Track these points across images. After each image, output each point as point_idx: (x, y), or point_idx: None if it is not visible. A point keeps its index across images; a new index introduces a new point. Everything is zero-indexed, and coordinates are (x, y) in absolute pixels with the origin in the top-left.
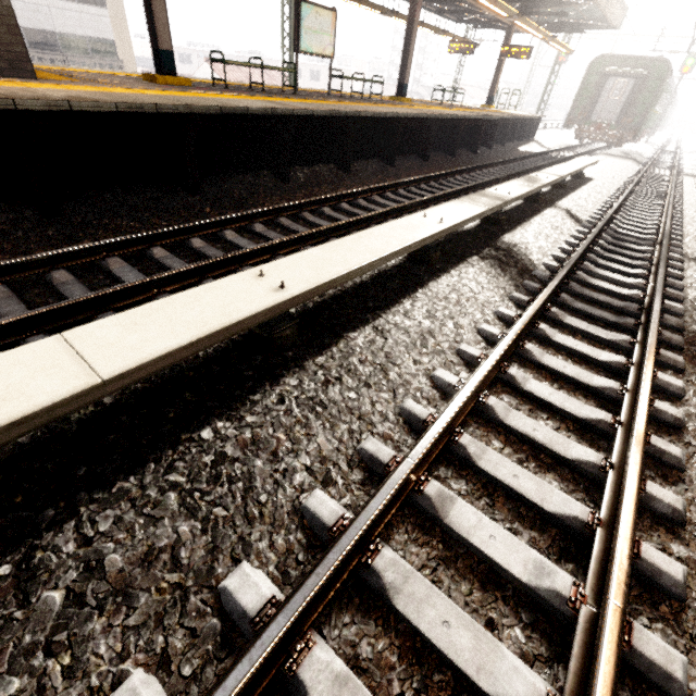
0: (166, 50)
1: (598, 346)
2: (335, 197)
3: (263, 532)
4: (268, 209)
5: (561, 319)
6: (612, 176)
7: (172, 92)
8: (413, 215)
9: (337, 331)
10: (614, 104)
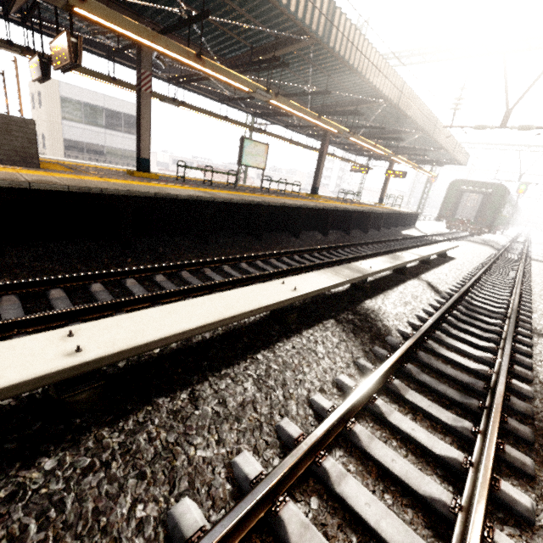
0: (145, 158)
1: (439, 430)
2: (237, 258)
3: None
4: (173, 264)
5: (402, 393)
6: (472, 257)
7: (133, 182)
8: (274, 282)
9: (150, 394)
10: (471, 209)
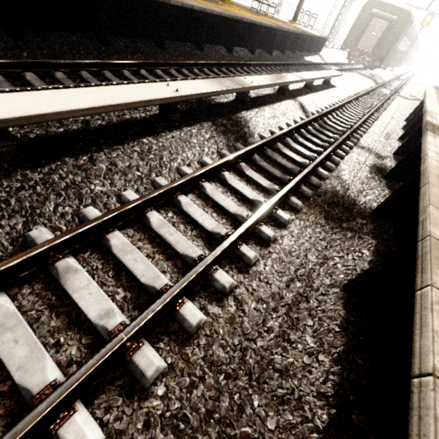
0: None
1: (259, 190)
2: (136, 64)
3: None
4: (70, 62)
5: (244, 170)
6: (351, 88)
7: None
8: (160, 83)
9: (58, 155)
10: (373, 38)
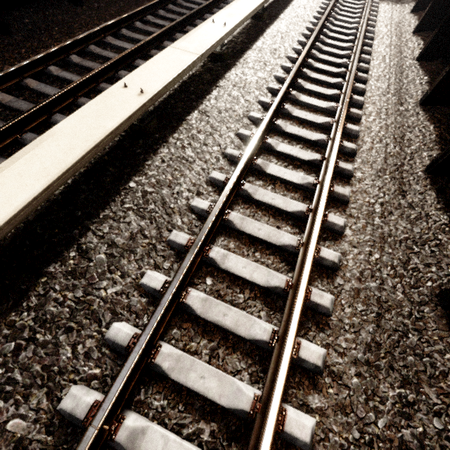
0: None
1: None
2: None
3: (310, 18)
4: None
5: None
6: None
7: None
8: None
9: None
10: None
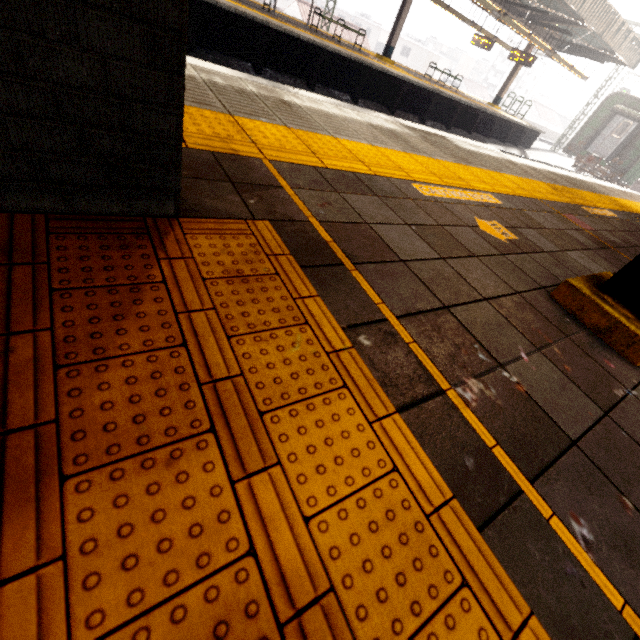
0: None
1: None
2: None
3: None
4: None
5: None
6: None
7: None
8: None
9: None
10: (614, 143)
